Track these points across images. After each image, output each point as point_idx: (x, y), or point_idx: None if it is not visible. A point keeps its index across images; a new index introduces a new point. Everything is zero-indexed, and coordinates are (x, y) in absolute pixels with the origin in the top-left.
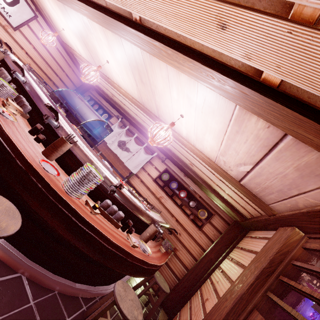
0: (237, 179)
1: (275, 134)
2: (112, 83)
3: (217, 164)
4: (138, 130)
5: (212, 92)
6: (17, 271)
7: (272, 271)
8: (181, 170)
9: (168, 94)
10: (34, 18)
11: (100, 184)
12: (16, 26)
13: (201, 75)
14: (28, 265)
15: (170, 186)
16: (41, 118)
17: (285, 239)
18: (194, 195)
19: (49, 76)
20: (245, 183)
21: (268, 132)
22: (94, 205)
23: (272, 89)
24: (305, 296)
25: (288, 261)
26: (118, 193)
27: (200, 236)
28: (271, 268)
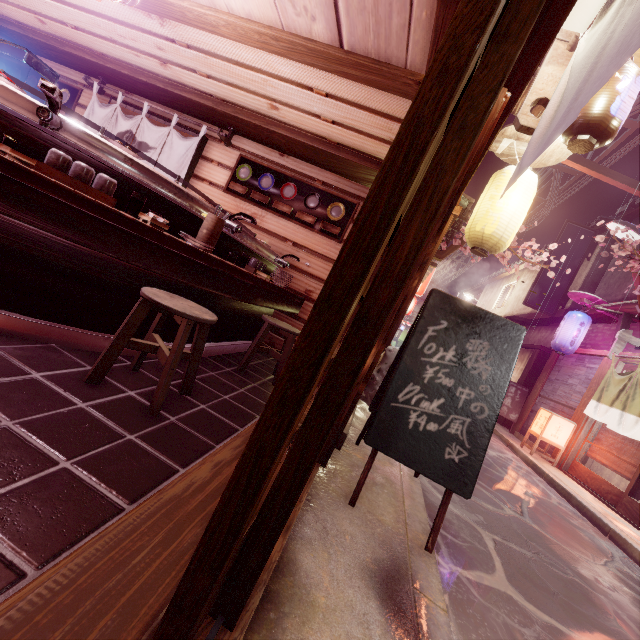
0: (336, 42)
1: None
2: None
3: (289, 31)
4: (149, 96)
5: None
6: None
7: None
8: (270, 145)
9: None
10: None
11: (23, 125)
12: None
13: None
14: None
15: (260, 186)
16: None
17: None
18: (312, 184)
19: None
20: (350, 39)
21: None
22: (5, 137)
23: None
24: None
25: None
26: (77, 135)
27: None
28: None
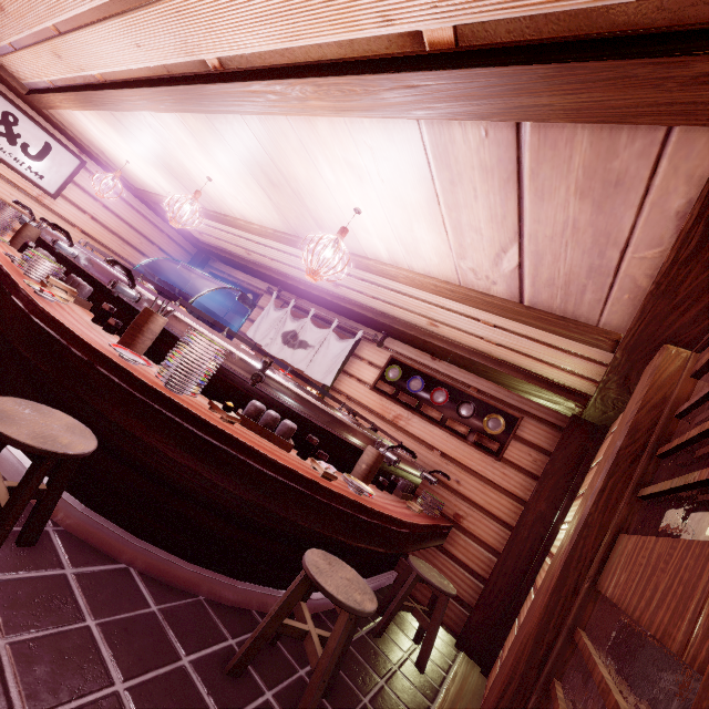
0: (515, 299)
1: (505, 142)
2: (234, 222)
3: (466, 286)
4: (316, 302)
5: (373, 125)
6: (120, 561)
7: (640, 450)
8: (423, 350)
9: (320, 180)
10: (80, 168)
11: (235, 378)
12: (56, 191)
13: (339, 100)
14: (136, 545)
15: (409, 388)
16: (112, 298)
17: (651, 375)
18: (465, 391)
19: (131, 261)
20: (531, 299)
21: (493, 146)
22: (225, 403)
23: (449, 55)
24: (708, 456)
25: (667, 415)
26: (274, 386)
27: (503, 474)
28: (635, 444)
